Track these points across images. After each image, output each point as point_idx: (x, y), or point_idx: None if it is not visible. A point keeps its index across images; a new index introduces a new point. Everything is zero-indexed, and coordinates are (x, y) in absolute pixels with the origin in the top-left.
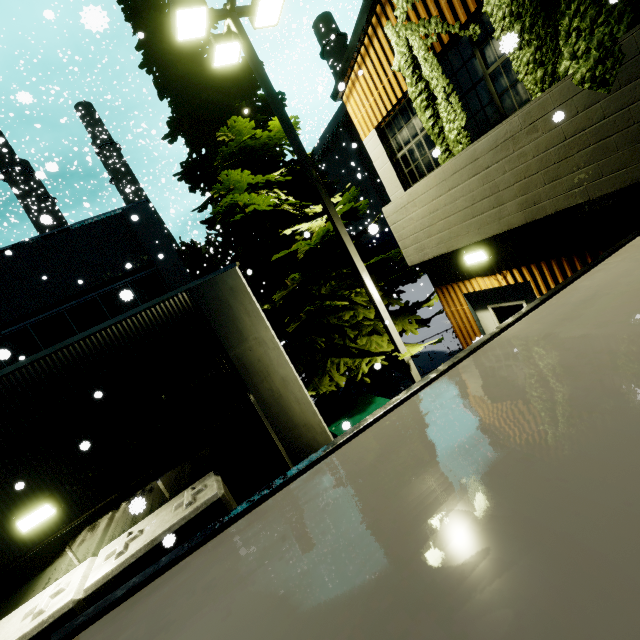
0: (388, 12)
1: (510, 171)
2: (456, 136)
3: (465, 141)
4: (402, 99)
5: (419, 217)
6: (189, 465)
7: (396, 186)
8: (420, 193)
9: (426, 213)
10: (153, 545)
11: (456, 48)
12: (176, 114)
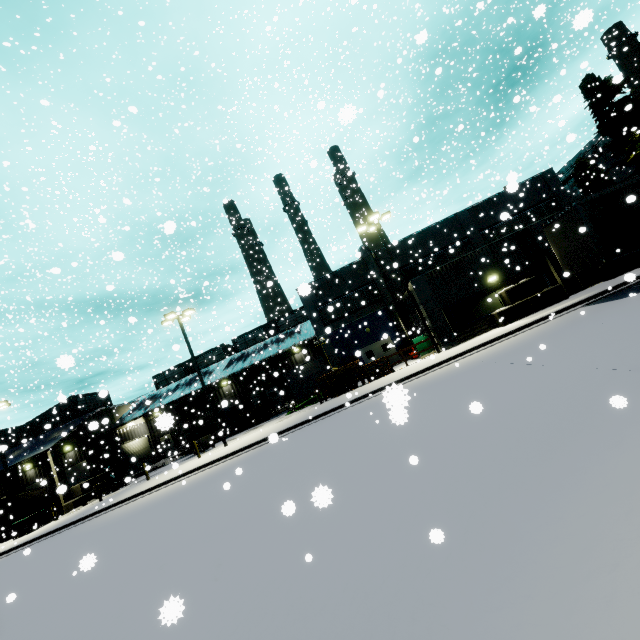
0: None
1: None
2: None
3: None
4: None
5: None
6: None
7: None
8: None
9: None
10: None
11: None
12: (605, 122)
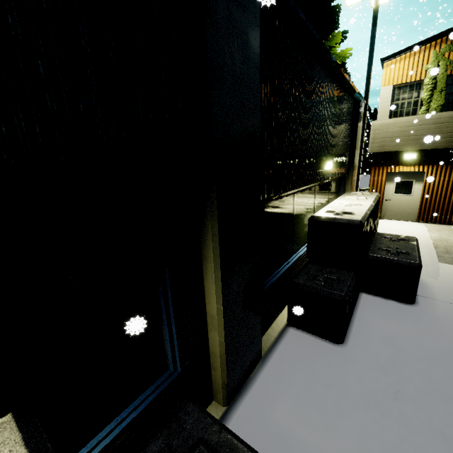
0: (437, 47)
1: (450, 128)
2: (436, 107)
3: (438, 110)
4: (417, 81)
5: (393, 132)
6: (332, 186)
7: (385, 114)
8: (402, 122)
9: (399, 131)
10: (377, 199)
11: (452, 77)
12: None
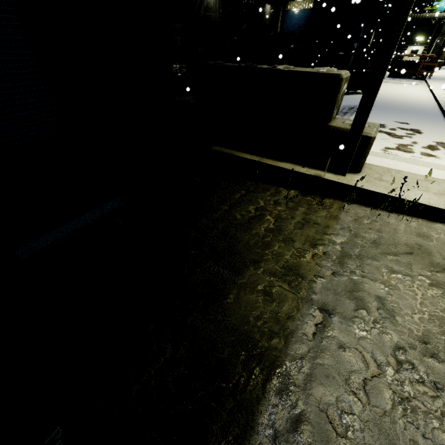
0: None
1: None
2: None
3: None
4: None
5: None
6: None
7: None
8: None
9: None
10: None
11: None
12: None
